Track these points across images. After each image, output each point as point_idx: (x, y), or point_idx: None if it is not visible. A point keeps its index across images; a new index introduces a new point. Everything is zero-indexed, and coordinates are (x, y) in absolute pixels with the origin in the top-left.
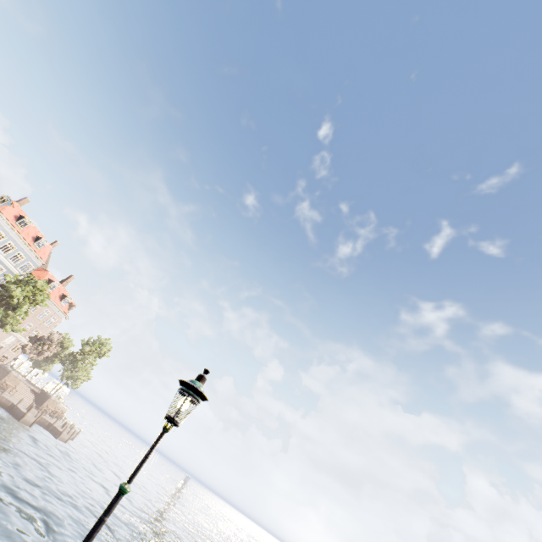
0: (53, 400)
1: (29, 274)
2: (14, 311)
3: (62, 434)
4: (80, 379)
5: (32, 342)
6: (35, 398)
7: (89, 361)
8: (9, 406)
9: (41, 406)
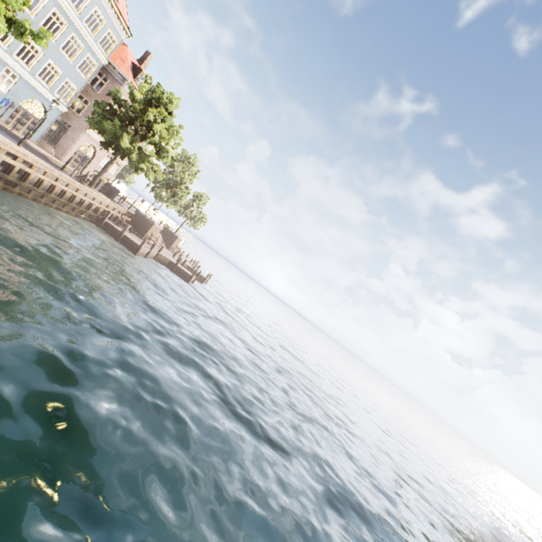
0: (179, 239)
1: (148, 79)
2: (157, 155)
3: (204, 280)
4: (201, 221)
5: (163, 186)
6: (161, 237)
7: (204, 199)
8: (168, 264)
9: (170, 246)
